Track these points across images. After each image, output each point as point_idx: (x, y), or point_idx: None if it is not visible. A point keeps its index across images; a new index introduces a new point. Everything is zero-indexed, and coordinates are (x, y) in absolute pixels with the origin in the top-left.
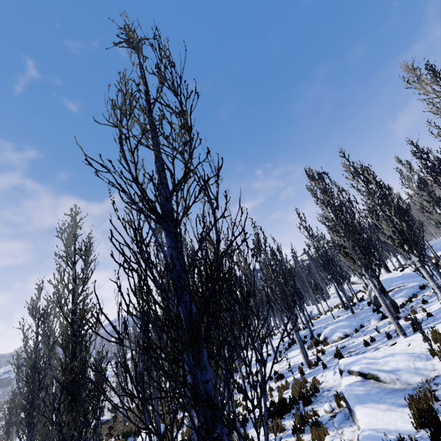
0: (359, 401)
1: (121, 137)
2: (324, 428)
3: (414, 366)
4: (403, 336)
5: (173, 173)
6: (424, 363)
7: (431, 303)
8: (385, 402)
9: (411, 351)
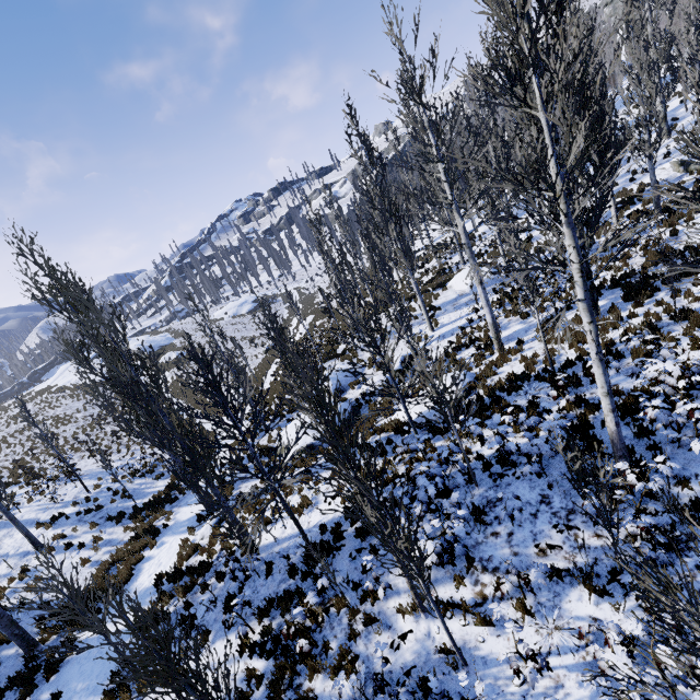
0: None
1: None
2: None
3: None
4: None
5: None
6: None
7: None
8: None
9: None
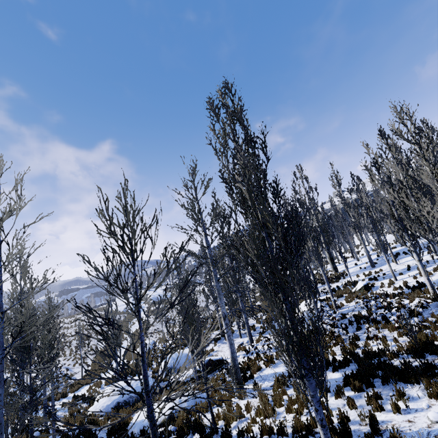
0: None
1: None
2: None
3: None
4: None
5: None
6: None
7: None
8: None
9: None
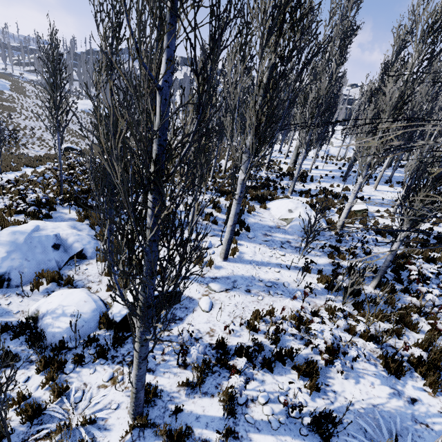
0: None
1: None
2: None
3: None
4: None
5: None
6: None
7: None
8: None
9: None
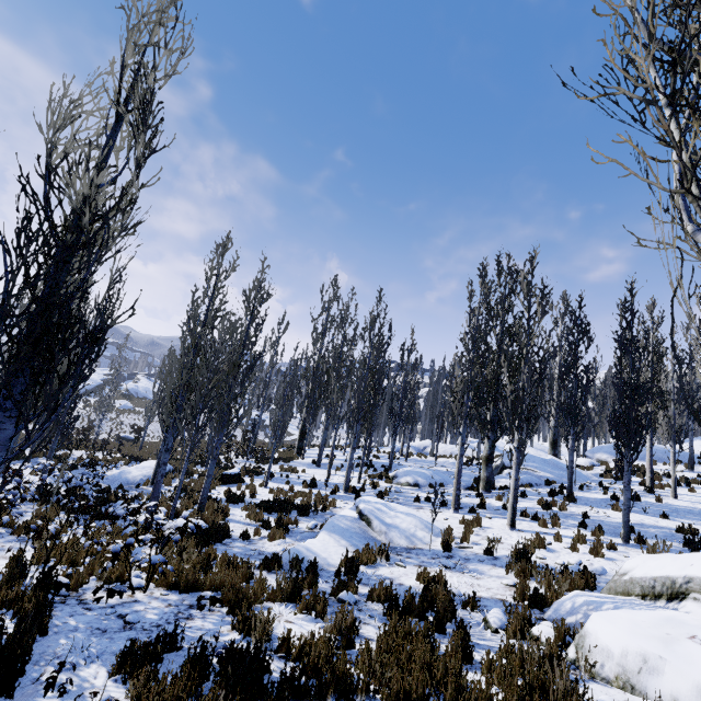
0: (331, 529)
1: (53, 150)
2: (283, 532)
3: (413, 532)
4: (453, 510)
5: (49, 217)
6: (426, 535)
7: (528, 500)
8: (351, 541)
9: (434, 523)
